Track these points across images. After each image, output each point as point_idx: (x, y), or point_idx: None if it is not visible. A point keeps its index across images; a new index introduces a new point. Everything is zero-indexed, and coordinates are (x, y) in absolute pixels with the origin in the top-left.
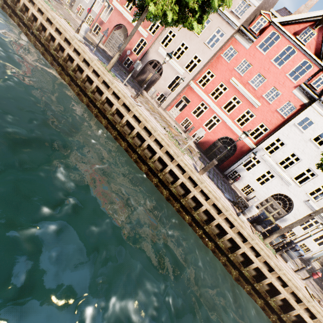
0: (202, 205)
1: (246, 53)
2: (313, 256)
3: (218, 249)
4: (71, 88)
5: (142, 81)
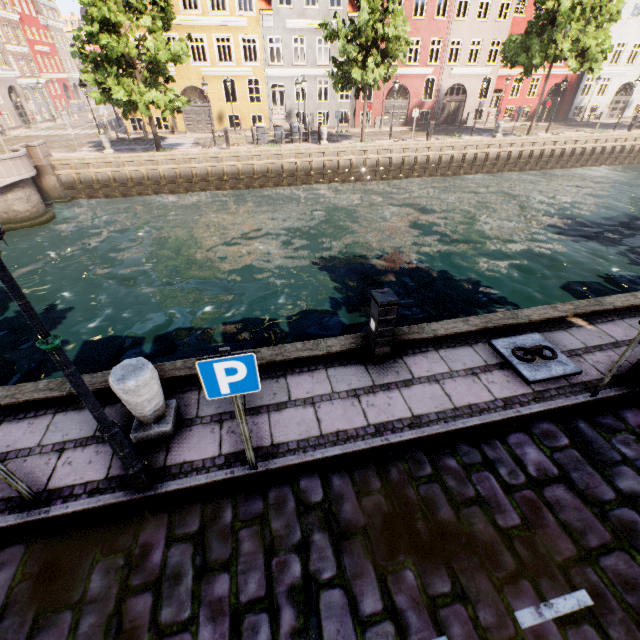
0: None
1: None
2: None
3: None
4: (522, 171)
5: (446, 119)
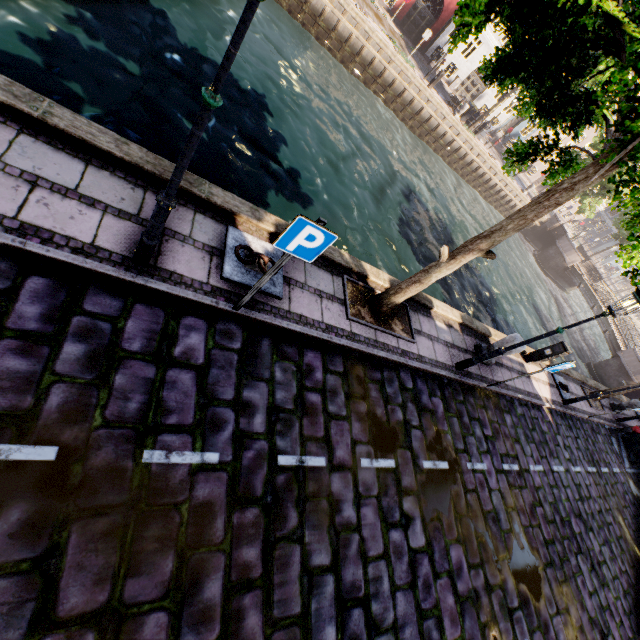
0: (431, 117)
1: None
2: (499, 127)
3: (437, 148)
4: (292, 17)
5: None
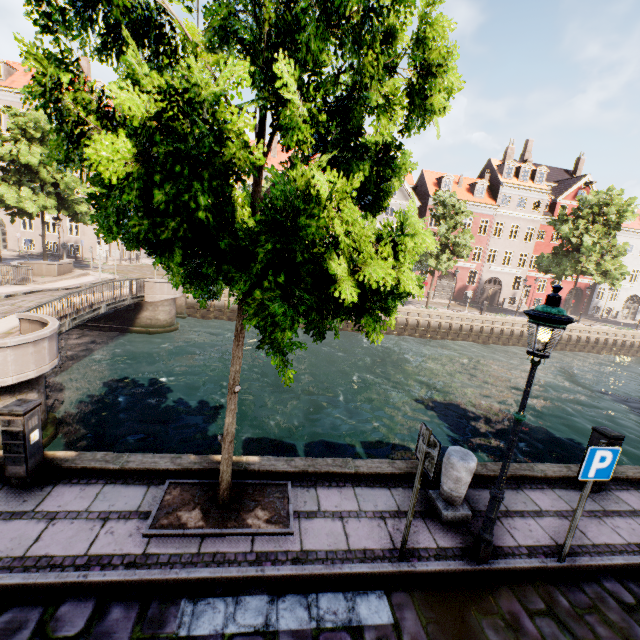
0: None
1: (551, 228)
2: None
3: None
4: (563, 351)
5: (485, 299)
